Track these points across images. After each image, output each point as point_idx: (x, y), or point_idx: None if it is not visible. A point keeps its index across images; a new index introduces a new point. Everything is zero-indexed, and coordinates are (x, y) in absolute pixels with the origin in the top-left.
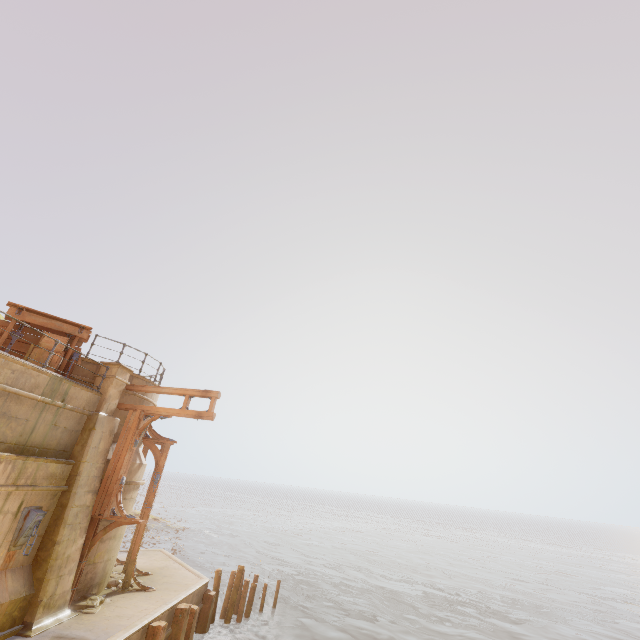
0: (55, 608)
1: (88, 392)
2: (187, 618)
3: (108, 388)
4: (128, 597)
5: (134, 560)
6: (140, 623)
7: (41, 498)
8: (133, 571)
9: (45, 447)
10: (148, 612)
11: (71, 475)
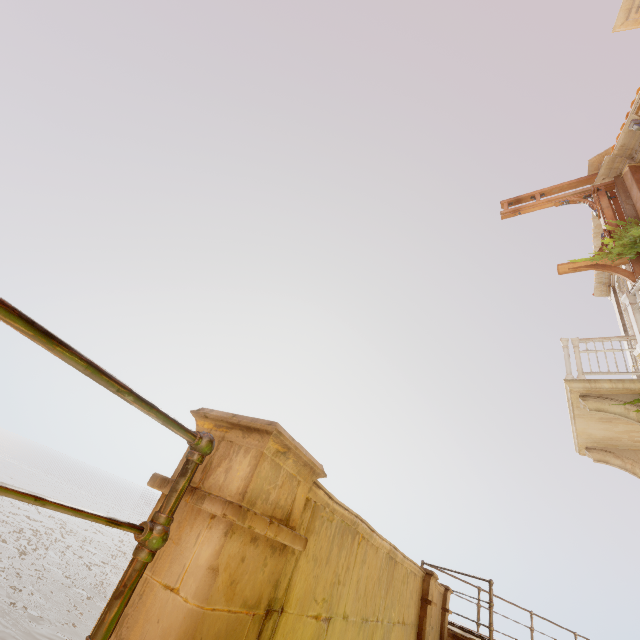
0: None
1: None
2: None
3: None
4: None
5: None
6: None
7: None
8: None
9: None
10: None
11: None
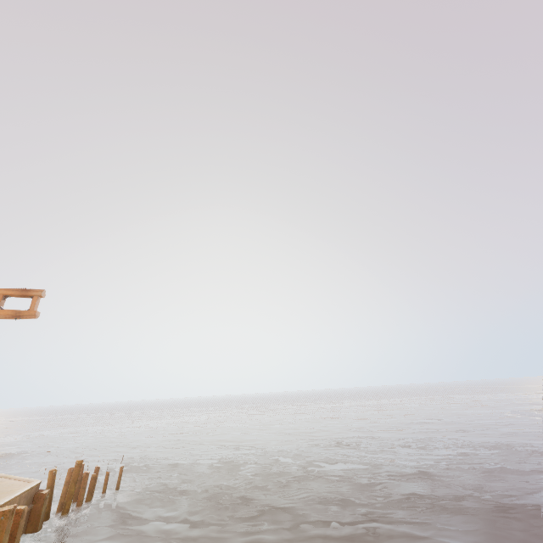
0: None
1: None
2: (12, 518)
3: None
4: None
5: None
6: None
7: None
8: None
9: None
10: None
11: None
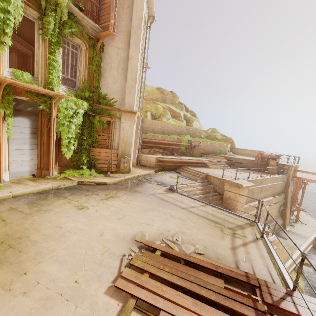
0: (287, 225)
1: (285, 176)
2: None
3: (289, 173)
4: (300, 225)
5: (298, 215)
6: (313, 236)
7: (281, 203)
8: (298, 218)
9: (280, 192)
10: (312, 233)
11: (285, 197)
